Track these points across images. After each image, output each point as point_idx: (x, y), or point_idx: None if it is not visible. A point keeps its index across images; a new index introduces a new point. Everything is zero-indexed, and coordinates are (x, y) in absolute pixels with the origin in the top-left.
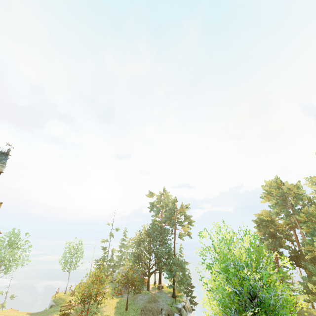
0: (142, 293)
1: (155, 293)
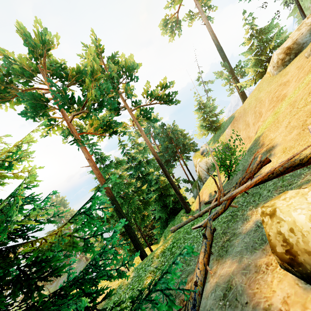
0: (61, 278)
1: (76, 266)
